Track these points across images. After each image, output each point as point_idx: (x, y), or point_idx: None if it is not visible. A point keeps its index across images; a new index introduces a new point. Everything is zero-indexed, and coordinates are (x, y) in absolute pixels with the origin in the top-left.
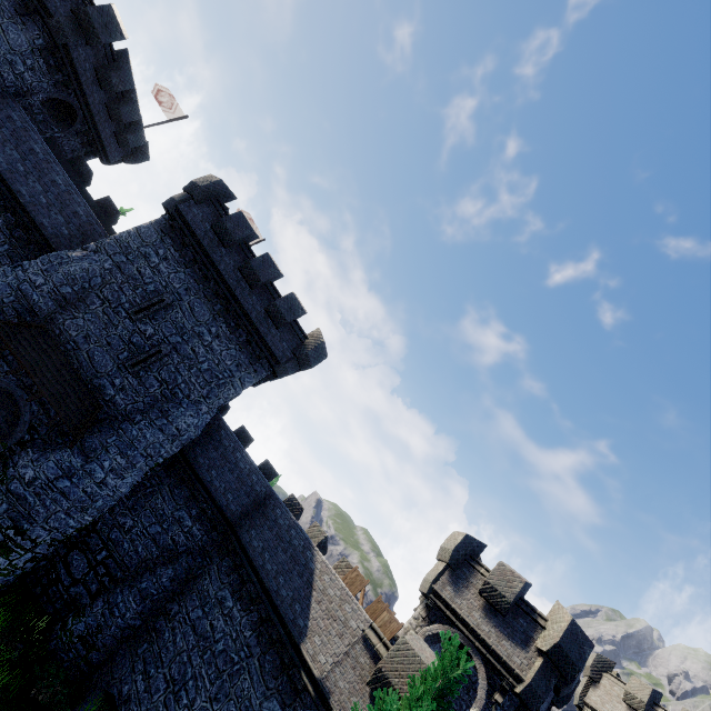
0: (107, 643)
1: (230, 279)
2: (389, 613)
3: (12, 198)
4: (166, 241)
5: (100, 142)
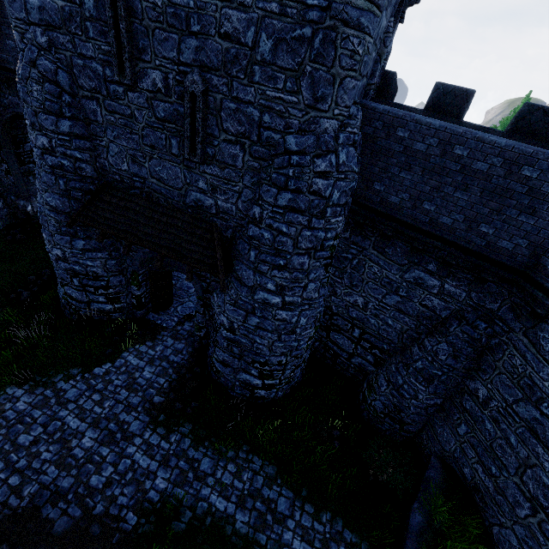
0: (414, 419)
1: None
2: None
3: (13, 74)
4: None
5: None
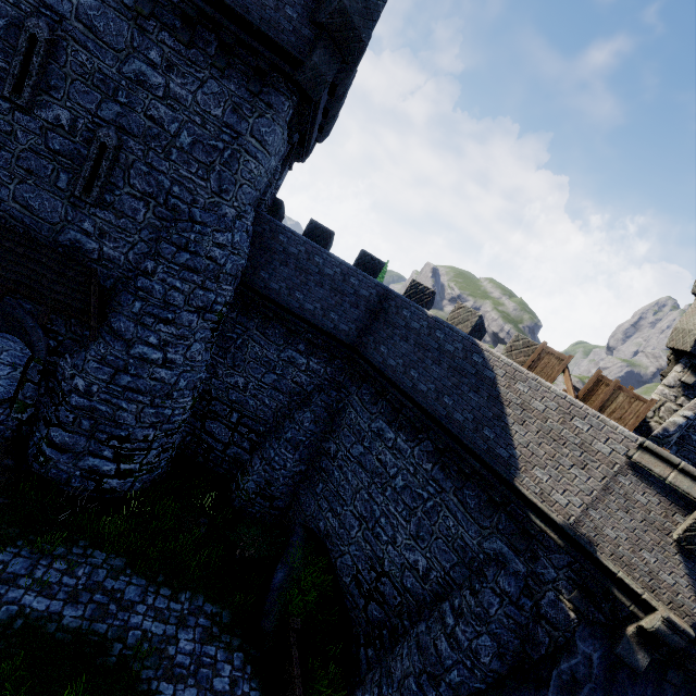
0: (283, 492)
1: None
2: (623, 392)
3: None
4: None
5: None
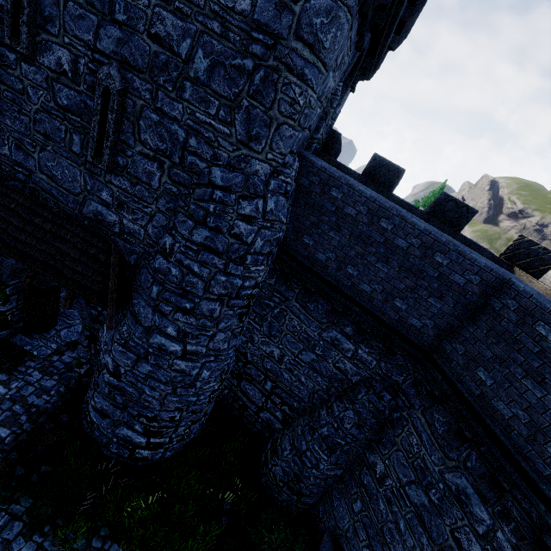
0: (313, 491)
1: None
2: None
3: None
4: None
5: None
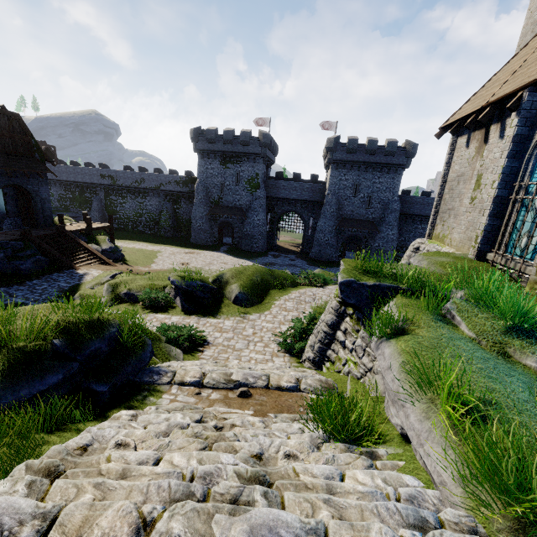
0: None
1: (366, 160)
2: None
3: (294, 201)
4: (339, 171)
5: (272, 161)
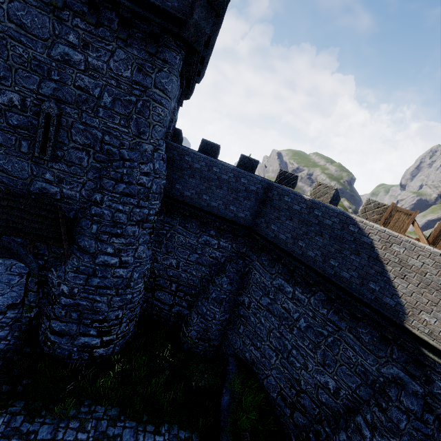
0: (216, 335)
1: None
2: None
3: None
4: None
5: None
